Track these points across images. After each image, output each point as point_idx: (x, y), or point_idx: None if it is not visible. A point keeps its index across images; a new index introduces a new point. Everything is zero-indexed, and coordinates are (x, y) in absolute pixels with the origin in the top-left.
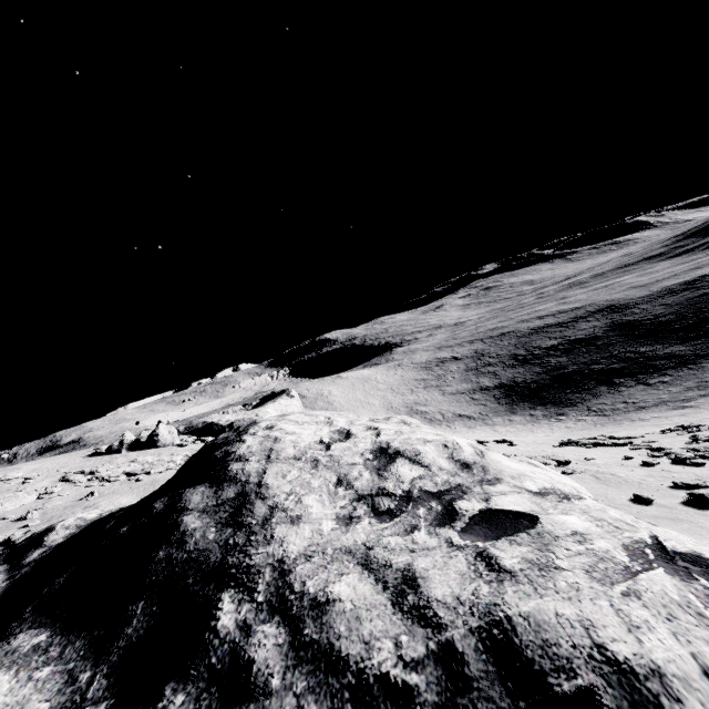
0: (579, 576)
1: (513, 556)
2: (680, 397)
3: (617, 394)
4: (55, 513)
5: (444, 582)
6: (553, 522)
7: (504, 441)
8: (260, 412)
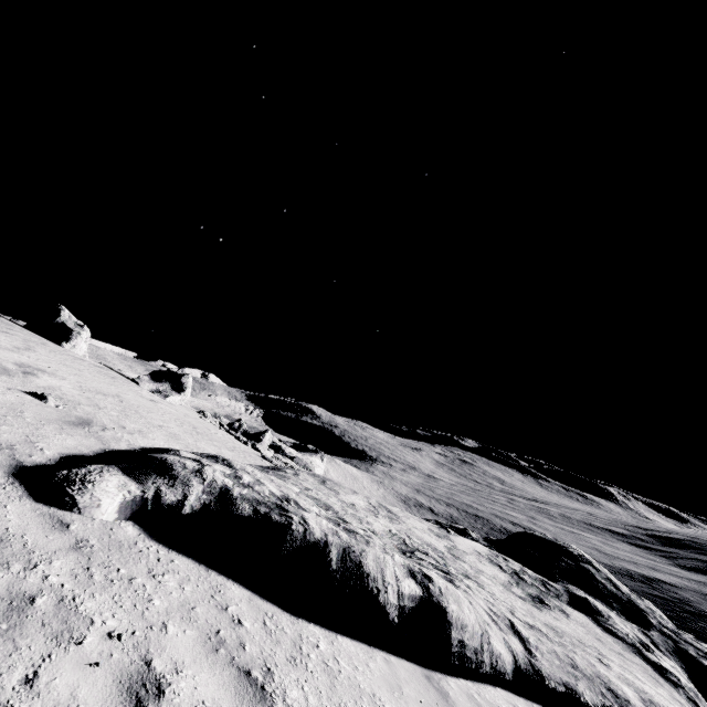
0: None
1: None
2: None
3: None
4: None
5: None
6: None
7: None
8: (314, 462)
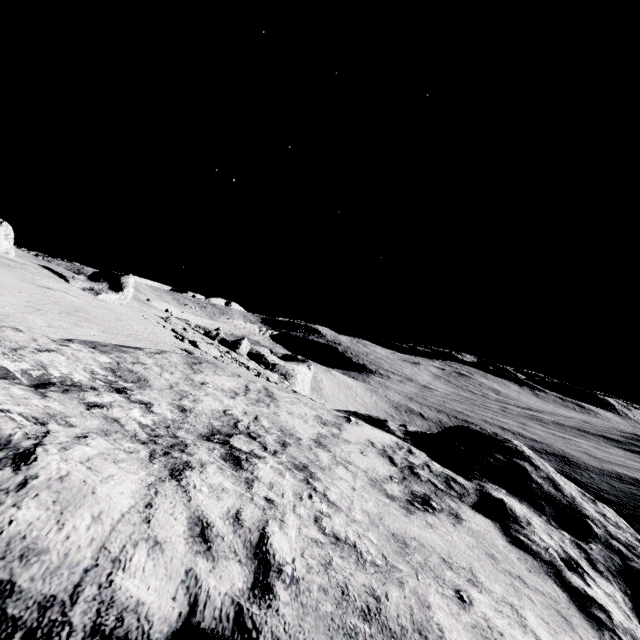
0: None
1: None
2: None
3: None
4: None
5: None
6: None
7: None
8: (296, 369)
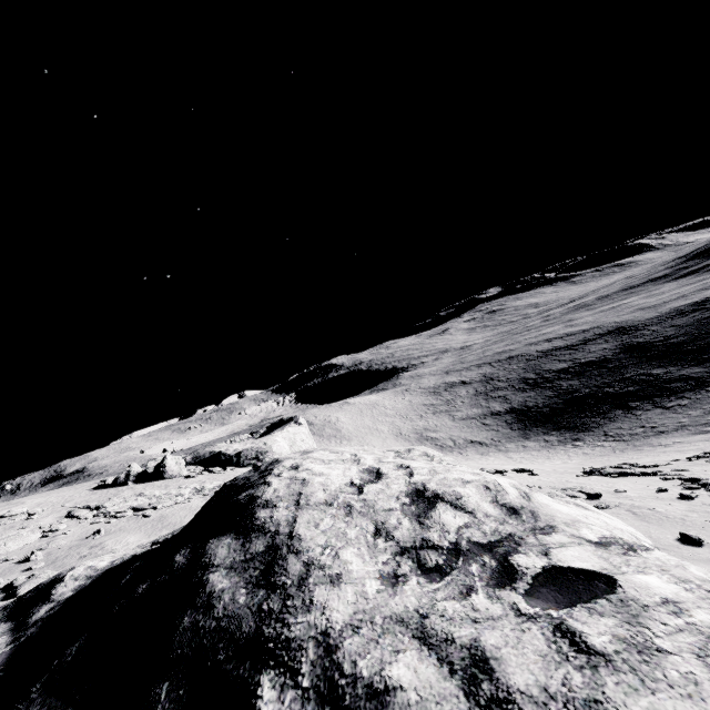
0: (692, 663)
1: (600, 632)
2: (701, 420)
3: (634, 418)
4: (60, 554)
5: (523, 665)
6: (635, 586)
7: (523, 470)
8: (269, 441)
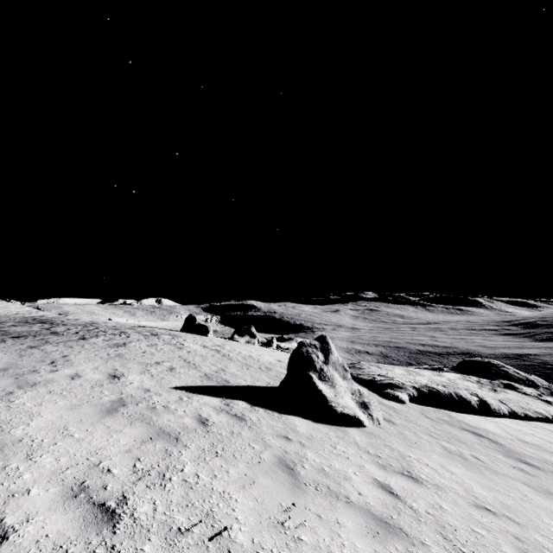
0: None
1: None
2: None
3: None
4: None
5: None
6: None
7: None
8: None
